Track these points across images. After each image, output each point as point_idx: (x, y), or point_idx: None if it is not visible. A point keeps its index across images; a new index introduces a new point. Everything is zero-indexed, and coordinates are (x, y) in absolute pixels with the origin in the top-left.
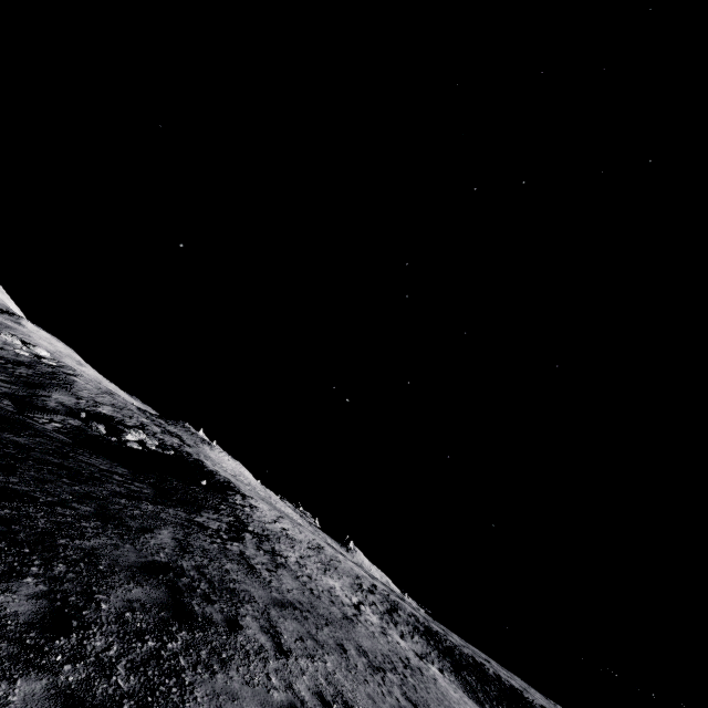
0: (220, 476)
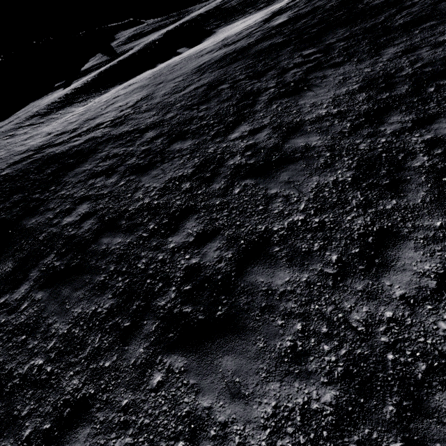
0: None
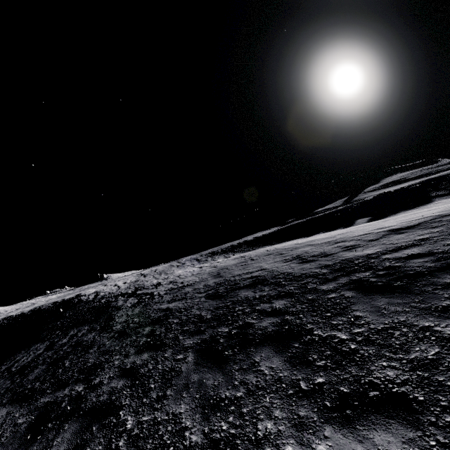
0: (42, 307)
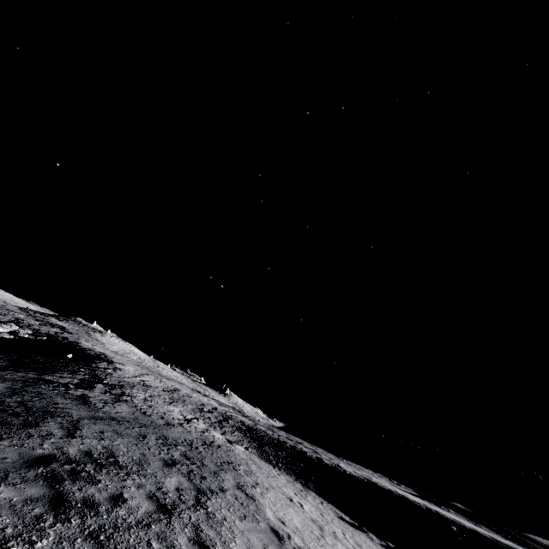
0: (92, 351)
